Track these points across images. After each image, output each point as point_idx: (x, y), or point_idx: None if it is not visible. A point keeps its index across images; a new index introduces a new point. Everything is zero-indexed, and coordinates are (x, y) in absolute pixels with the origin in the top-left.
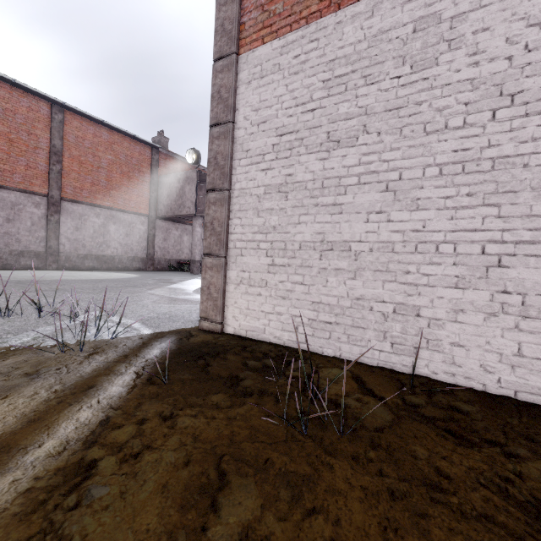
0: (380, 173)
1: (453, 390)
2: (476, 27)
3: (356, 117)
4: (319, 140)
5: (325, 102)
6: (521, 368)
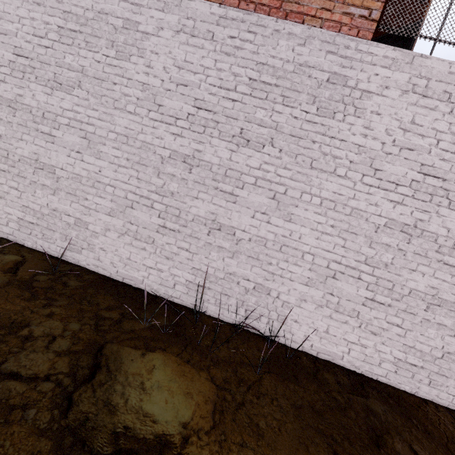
0: (83, 123)
1: (87, 274)
2: (153, 48)
3: (76, 72)
4: (47, 76)
5: (56, 45)
6: (128, 266)
